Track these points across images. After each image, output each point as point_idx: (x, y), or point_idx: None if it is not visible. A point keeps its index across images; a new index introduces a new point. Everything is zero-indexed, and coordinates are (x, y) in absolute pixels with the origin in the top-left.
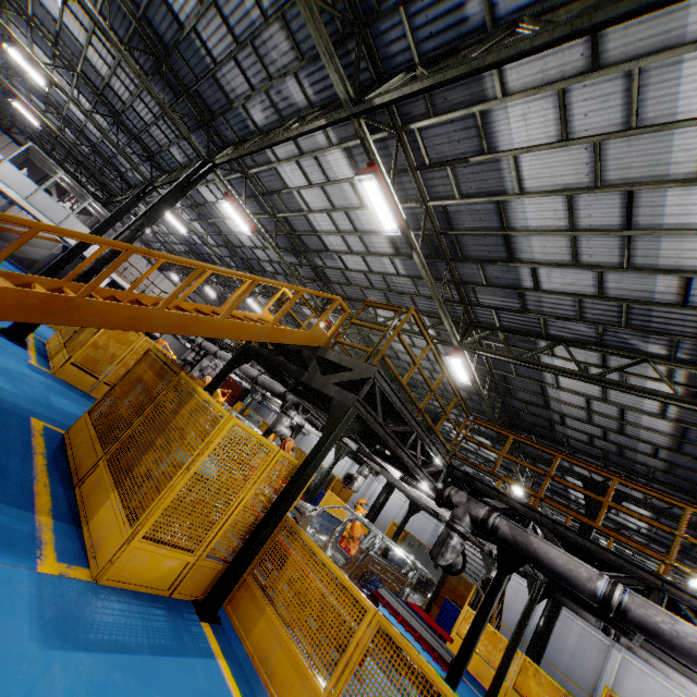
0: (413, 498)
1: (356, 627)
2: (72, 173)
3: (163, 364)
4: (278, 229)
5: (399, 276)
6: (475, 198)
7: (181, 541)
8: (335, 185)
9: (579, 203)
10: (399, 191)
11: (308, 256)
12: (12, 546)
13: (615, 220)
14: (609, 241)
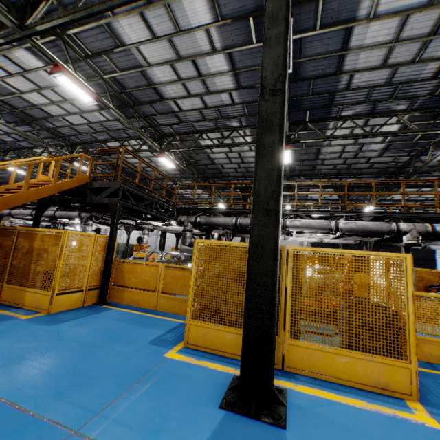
0: (175, 232)
1: None
2: None
3: (0, 229)
4: (0, 109)
5: (109, 121)
6: (128, 71)
7: (75, 286)
8: (33, 73)
9: (177, 67)
10: (81, 71)
11: (39, 123)
12: (3, 319)
13: (194, 73)
14: (197, 82)
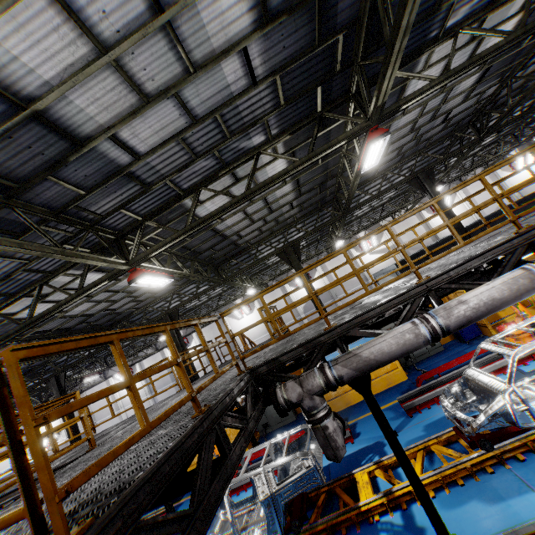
0: None
1: None
2: None
3: None
4: None
5: None
6: None
7: None
8: None
9: None
10: None
11: None
12: None
13: (138, 4)
14: (154, 44)
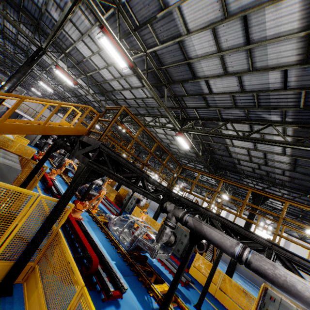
0: None
1: (120, 278)
2: (1, 70)
3: None
4: (91, 82)
5: (148, 98)
6: (167, 42)
7: None
8: (104, 51)
9: (219, 32)
10: (132, 47)
11: (108, 95)
12: None
13: (241, 40)
14: (240, 55)
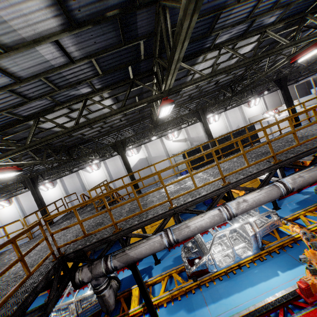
0: None
1: None
2: None
3: None
4: None
5: None
6: None
7: None
8: None
9: None
10: None
11: None
12: None
13: None
14: None
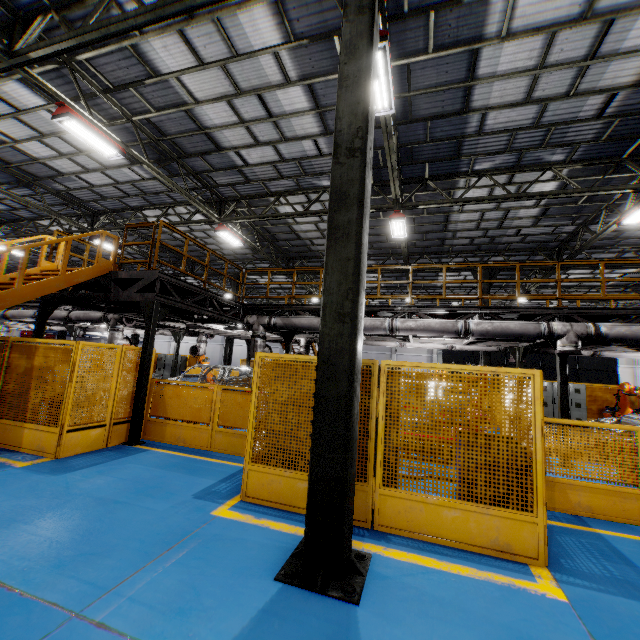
0: (245, 338)
1: None
2: None
3: None
4: None
5: (145, 180)
6: (167, 110)
7: (94, 419)
8: (31, 113)
9: (236, 104)
10: (100, 111)
11: (43, 184)
12: None
13: (262, 112)
14: (267, 125)
